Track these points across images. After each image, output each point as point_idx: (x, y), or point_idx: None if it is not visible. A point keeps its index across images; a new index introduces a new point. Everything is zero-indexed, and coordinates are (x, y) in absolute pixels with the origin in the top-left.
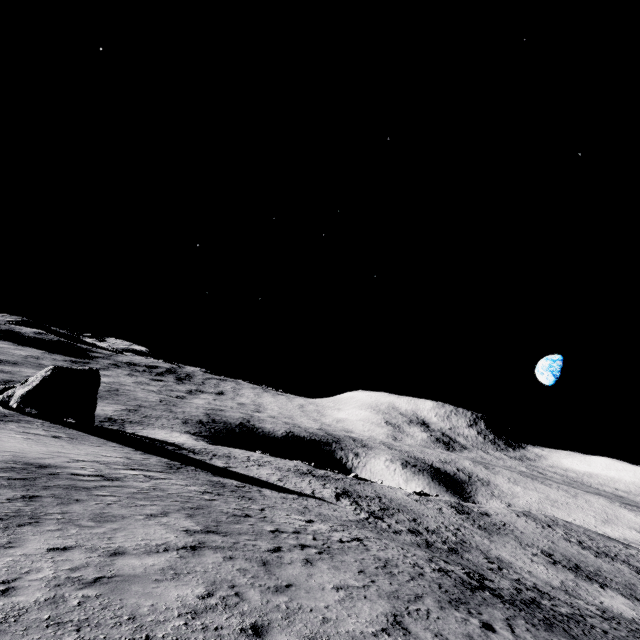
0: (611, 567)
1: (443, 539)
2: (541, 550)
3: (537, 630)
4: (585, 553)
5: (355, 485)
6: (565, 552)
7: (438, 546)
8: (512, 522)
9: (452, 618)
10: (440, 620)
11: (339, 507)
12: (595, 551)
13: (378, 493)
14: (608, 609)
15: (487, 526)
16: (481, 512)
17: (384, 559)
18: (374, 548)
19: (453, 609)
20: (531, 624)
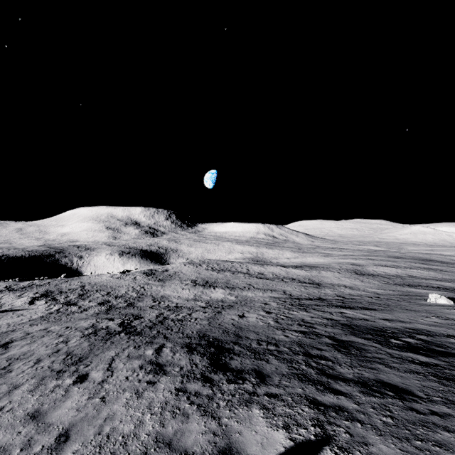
0: (223, 276)
1: (126, 299)
2: (191, 280)
3: (138, 350)
4: (213, 273)
5: (61, 284)
6: (204, 276)
7: (119, 306)
8: (180, 270)
9: (37, 396)
10: (9, 412)
11: (29, 310)
12: (218, 270)
13: (84, 283)
14: (212, 299)
15: (164, 278)
16: (163, 270)
17: (19, 355)
18: (19, 346)
19: (54, 380)
20: (138, 347)
